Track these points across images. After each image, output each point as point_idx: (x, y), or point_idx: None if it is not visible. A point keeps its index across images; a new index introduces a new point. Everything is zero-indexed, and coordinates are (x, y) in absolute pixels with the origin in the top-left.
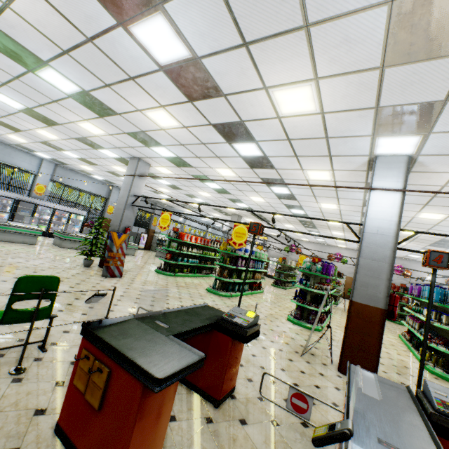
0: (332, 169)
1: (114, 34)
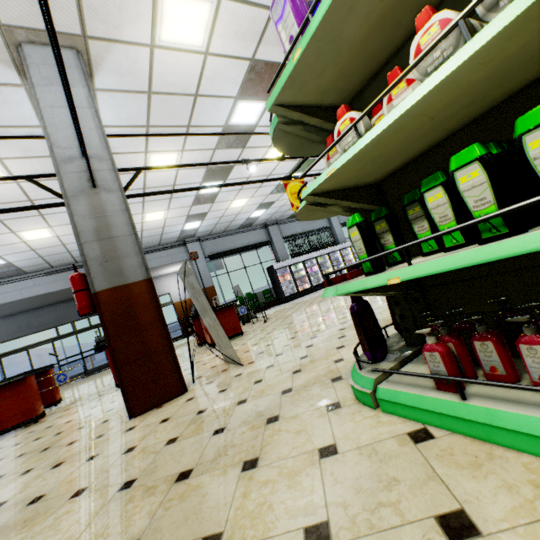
0: (152, 50)
1: (227, 190)
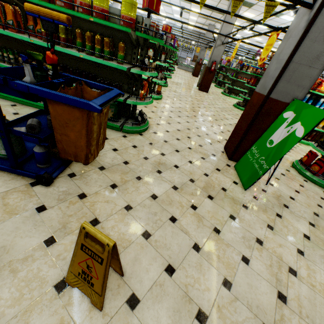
0: None
1: None
